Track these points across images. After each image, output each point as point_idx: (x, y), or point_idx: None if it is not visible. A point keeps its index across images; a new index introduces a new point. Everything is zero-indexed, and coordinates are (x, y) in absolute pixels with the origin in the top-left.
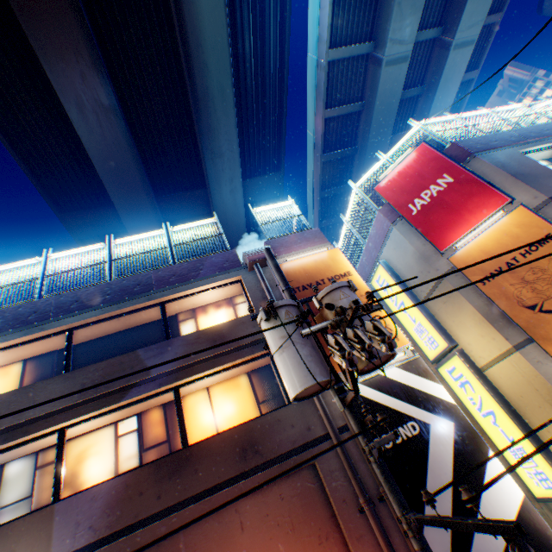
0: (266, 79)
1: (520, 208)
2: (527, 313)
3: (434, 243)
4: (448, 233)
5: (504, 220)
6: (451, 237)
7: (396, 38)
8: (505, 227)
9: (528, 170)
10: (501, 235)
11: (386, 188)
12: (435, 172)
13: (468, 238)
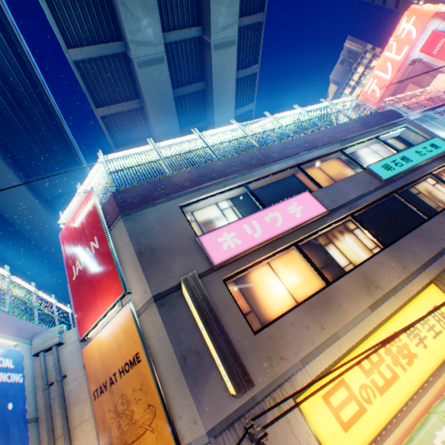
0: (11, 78)
1: (129, 306)
2: None
3: (79, 324)
4: (88, 315)
5: (118, 317)
6: (88, 322)
7: (139, 39)
8: (118, 327)
9: (167, 239)
10: (114, 336)
11: (66, 237)
12: (92, 231)
13: (100, 327)
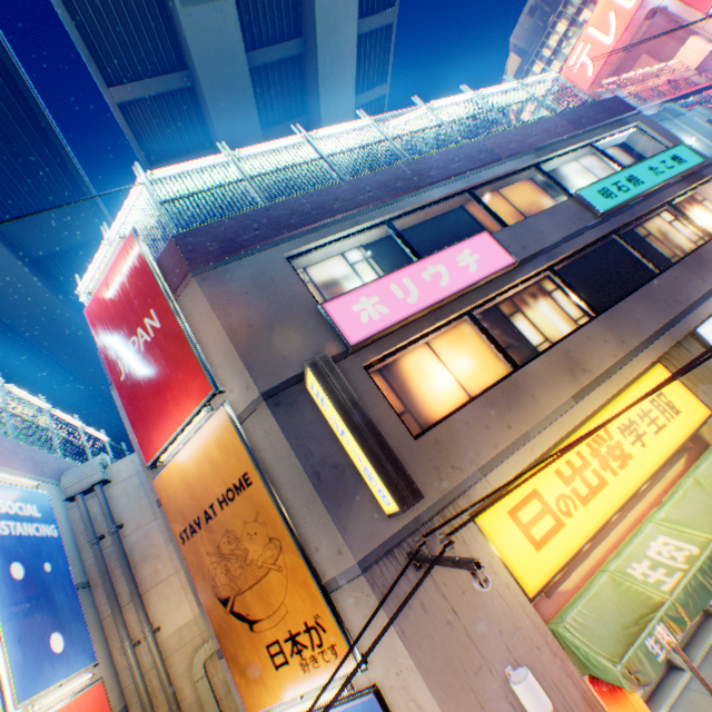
0: None
1: (224, 410)
2: (222, 609)
3: (142, 445)
4: (155, 431)
5: (208, 427)
6: (158, 441)
7: None
8: (209, 442)
9: (273, 310)
10: (204, 455)
11: (98, 314)
12: (145, 302)
13: (178, 446)
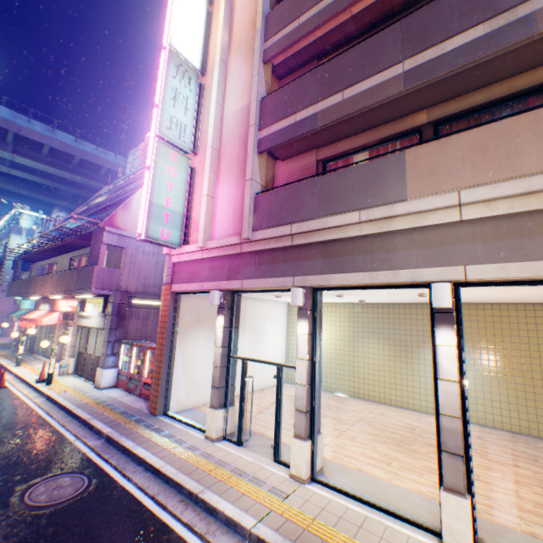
0: None
1: None
2: None
3: None
4: None
5: None
6: None
7: None
8: None
9: None
10: None
11: None
12: None
13: None
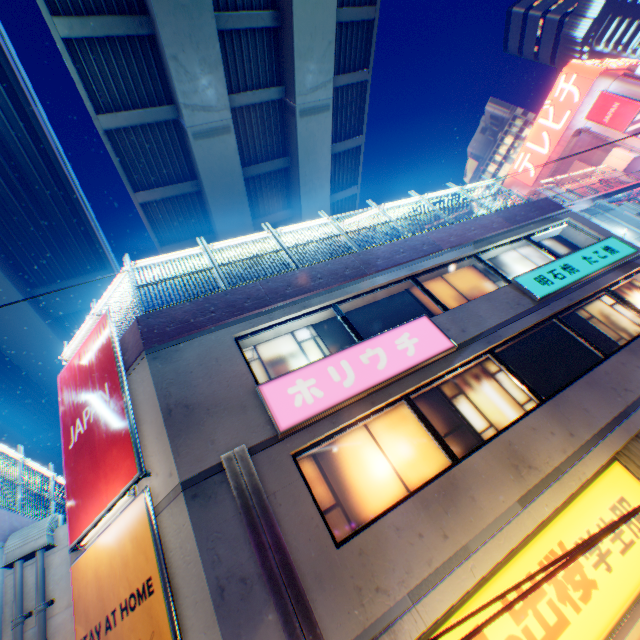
0: (16, 152)
1: (144, 497)
2: None
3: (70, 522)
4: (84, 508)
5: (127, 514)
6: (84, 519)
7: (195, 102)
8: (125, 530)
9: (212, 389)
10: (119, 545)
11: (67, 381)
12: (103, 374)
13: (100, 529)
